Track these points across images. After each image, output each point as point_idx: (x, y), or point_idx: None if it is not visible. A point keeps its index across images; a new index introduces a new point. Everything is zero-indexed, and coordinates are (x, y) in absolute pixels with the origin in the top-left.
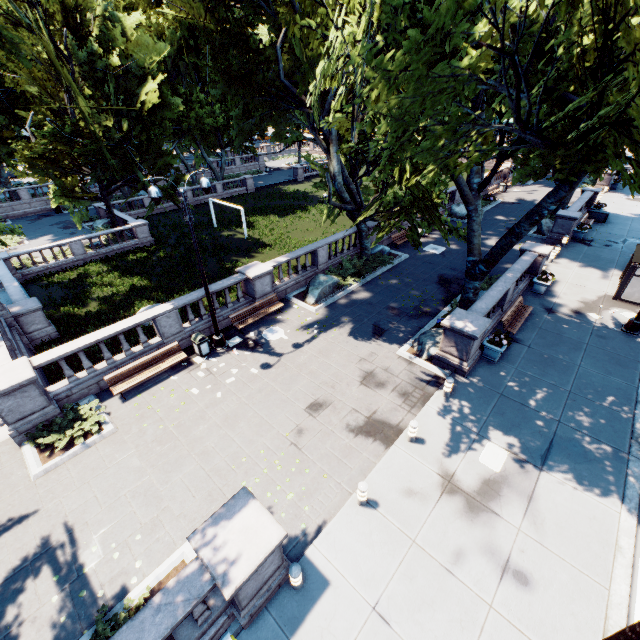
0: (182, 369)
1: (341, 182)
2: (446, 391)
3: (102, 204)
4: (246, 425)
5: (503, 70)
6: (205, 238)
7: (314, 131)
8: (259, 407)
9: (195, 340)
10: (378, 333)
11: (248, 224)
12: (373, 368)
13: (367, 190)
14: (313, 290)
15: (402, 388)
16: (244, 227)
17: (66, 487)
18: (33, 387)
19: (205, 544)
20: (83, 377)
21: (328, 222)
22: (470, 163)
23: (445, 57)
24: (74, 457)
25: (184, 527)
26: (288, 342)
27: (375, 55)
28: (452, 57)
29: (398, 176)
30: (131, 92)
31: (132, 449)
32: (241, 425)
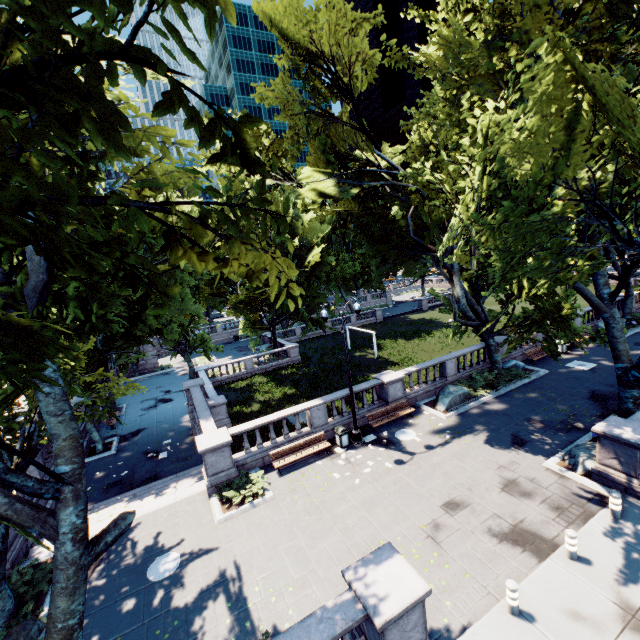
0: (325, 456)
1: (465, 303)
2: (613, 509)
3: (267, 333)
4: (382, 511)
5: (590, 210)
6: (341, 357)
7: (438, 267)
8: (394, 497)
9: (338, 431)
10: (518, 443)
11: (377, 346)
12: (515, 476)
13: (492, 310)
14: (443, 398)
15: (554, 501)
16: (374, 348)
17: (238, 534)
18: (228, 449)
19: (357, 578)
20: (255, 451)
21: (454, 343)
22: (583, 274)
23: (538, 209)
24: (244, 512)
25: (328, 590)
26: (420, 443)
27: (484, 215)
28: (544, 208)
29: (517, 291)
30: (302, 257)
31: (286, 514)
32: (377, 510)
